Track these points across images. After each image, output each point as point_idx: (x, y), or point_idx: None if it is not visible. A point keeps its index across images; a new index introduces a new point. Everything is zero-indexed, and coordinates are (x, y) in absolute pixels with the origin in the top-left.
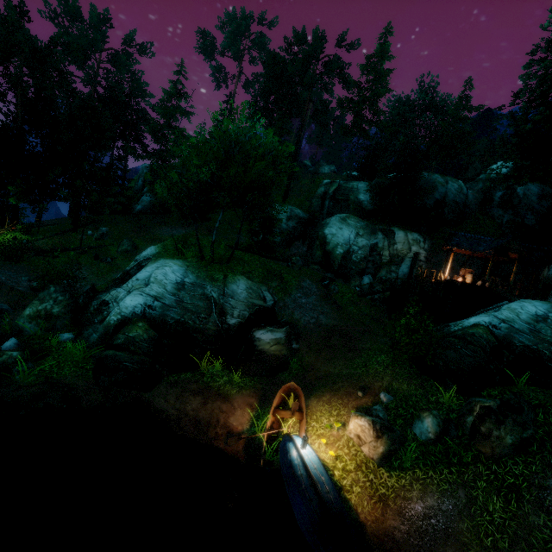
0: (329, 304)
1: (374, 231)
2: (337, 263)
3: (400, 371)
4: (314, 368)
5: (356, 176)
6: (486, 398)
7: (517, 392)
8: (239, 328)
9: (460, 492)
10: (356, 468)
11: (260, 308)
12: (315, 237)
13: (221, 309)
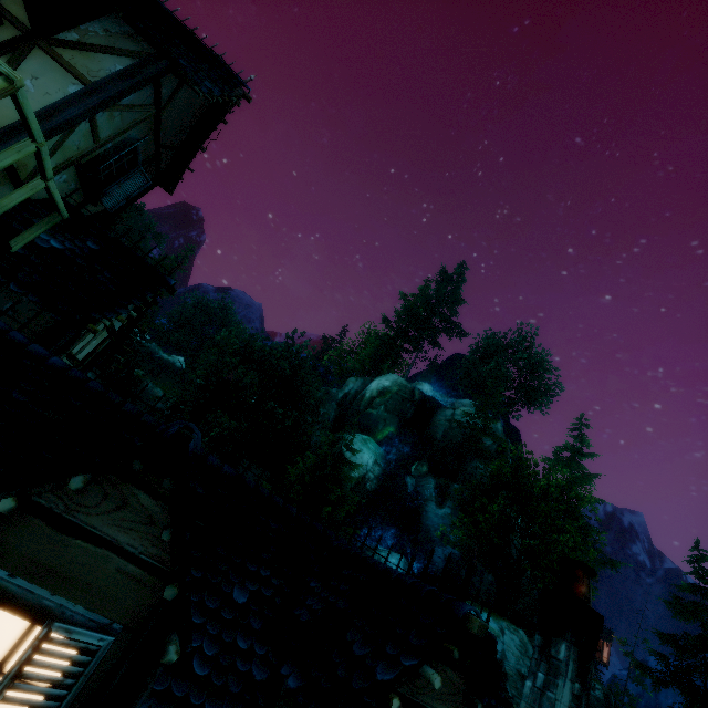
0: None
1: None
2: None
3: None
4: None
5: None
6: None
7: None
8: None
9: None
10: None
11: None
12: None
13: None
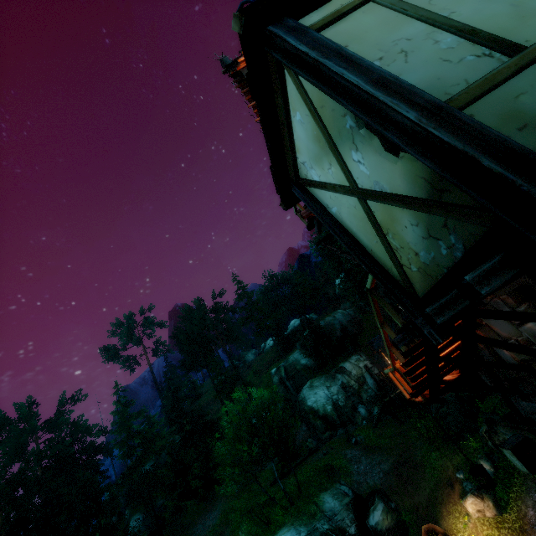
0: (374, 453)
1: (333, 376)
2: (336, 417)
3: (447, 452)
4: (417, 505)
5: (281, 348)
6: (482, 426)
7: (484, 409)
8: (360, 531)
9: (529, 483)
10: (498, 530)
11: (352, 502)
12: (305, 414)
13: (339, 530)
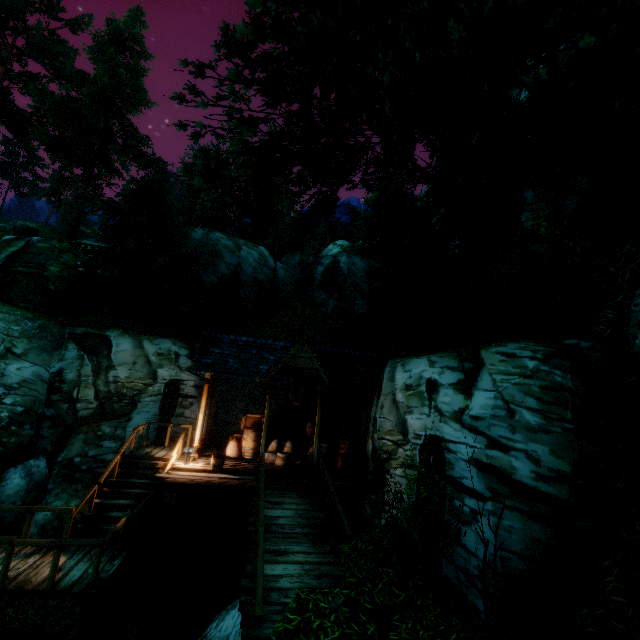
0: None
1: (61, 341)
2: None
3: None
4: None
5: None
6: None
7: None
8: None
9: None
10: None
11: None
12: None
13: None
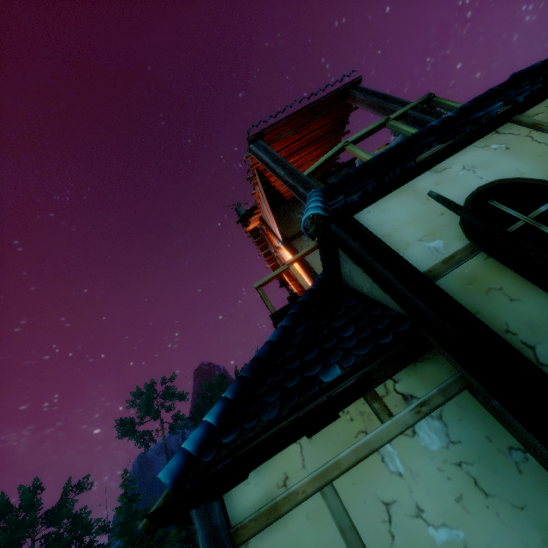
0: None
1: None
2: None
3: None
4: None
5: None
6: None
7: None
8: None
9: None
10: None
11: None
12: None
13: None
